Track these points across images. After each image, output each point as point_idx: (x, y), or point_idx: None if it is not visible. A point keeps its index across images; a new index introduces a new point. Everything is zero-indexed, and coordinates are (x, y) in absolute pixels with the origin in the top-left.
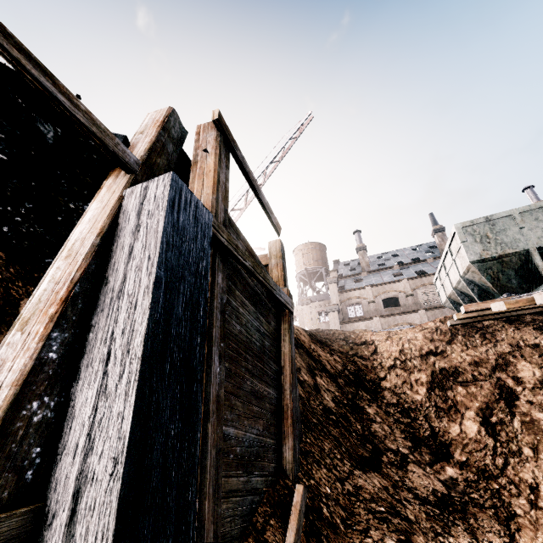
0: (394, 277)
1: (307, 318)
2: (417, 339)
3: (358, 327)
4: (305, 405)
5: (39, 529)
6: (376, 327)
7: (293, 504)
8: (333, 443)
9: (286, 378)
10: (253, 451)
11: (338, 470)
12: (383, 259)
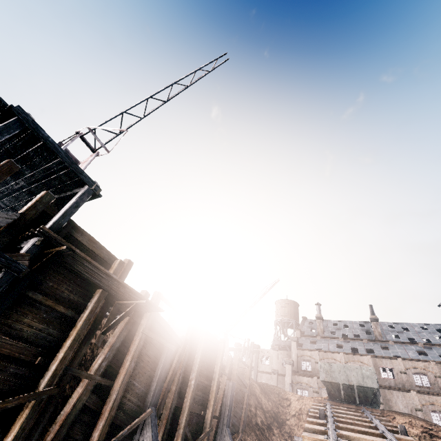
0: (336, 348)
1: (275, 360)
2: (309, 405)
3: (303, 380)
4: (249, 419)
5: (221, 419)
6: (314, 384)
7: (239, 435)
8: (254, 434)
9: (244, 409)
10: (234, 423)
11: (253, 440)
12: (336, 327)
